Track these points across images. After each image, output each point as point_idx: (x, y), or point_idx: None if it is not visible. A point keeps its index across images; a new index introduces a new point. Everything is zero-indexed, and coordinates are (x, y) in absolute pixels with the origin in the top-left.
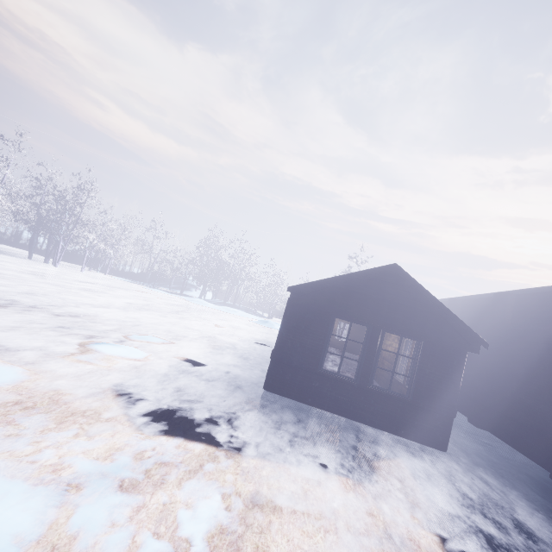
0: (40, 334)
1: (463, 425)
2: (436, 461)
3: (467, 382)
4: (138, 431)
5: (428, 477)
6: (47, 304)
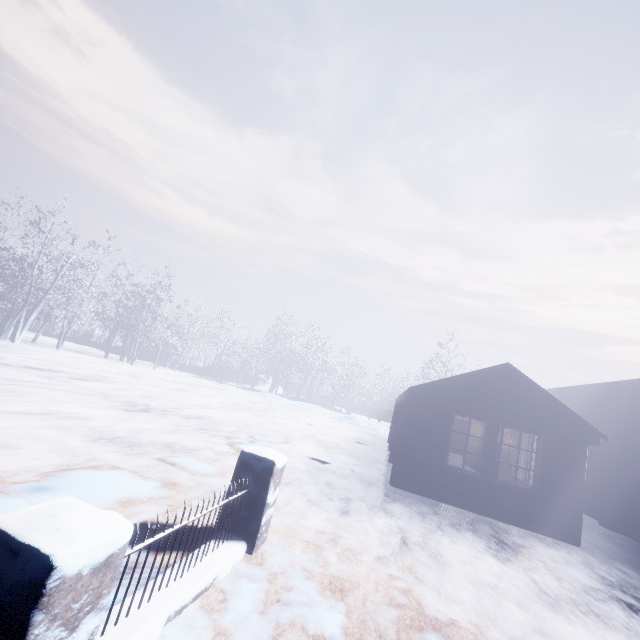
0: (194, 435)
1: (594, 527)
2: (572, 553)
3: (591, 481)
4: (327, 512)
5: (566, 563)
6: (169, 407)
